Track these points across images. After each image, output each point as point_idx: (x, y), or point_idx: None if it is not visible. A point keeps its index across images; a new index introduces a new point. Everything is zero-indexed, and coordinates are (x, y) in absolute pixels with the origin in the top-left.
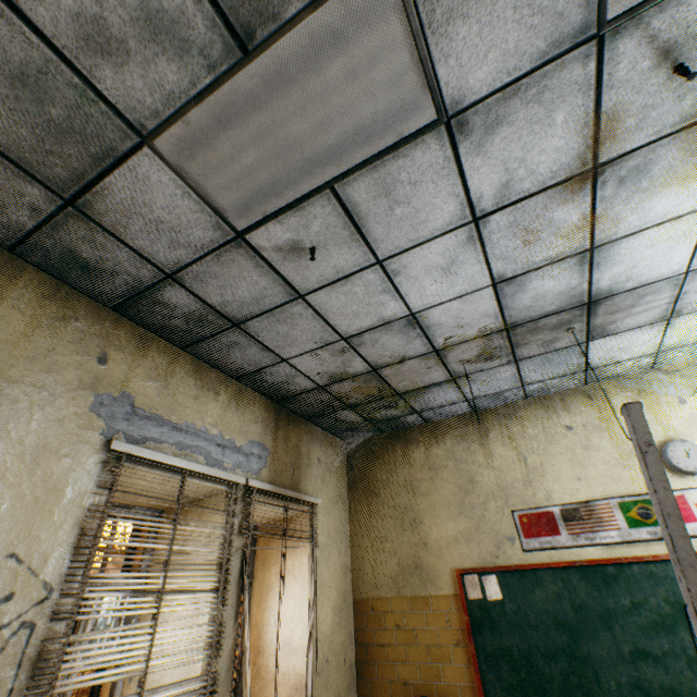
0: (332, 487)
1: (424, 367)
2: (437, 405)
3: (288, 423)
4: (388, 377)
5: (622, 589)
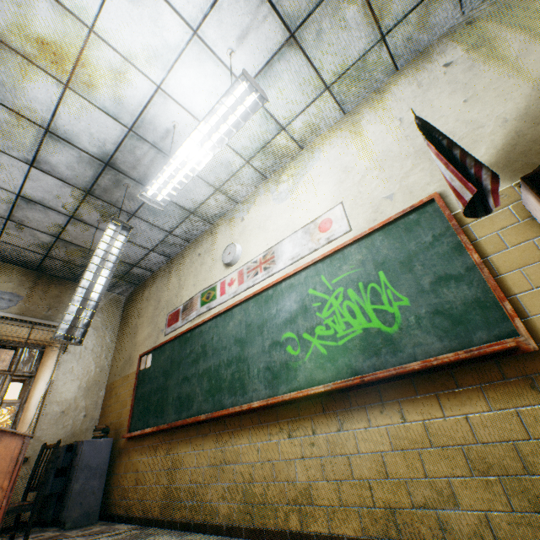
0: (99, 321)
1: (84, 230)
2: (139, 258)
3: (50, 283)
4: (74, 241)
5: (189, 345)
